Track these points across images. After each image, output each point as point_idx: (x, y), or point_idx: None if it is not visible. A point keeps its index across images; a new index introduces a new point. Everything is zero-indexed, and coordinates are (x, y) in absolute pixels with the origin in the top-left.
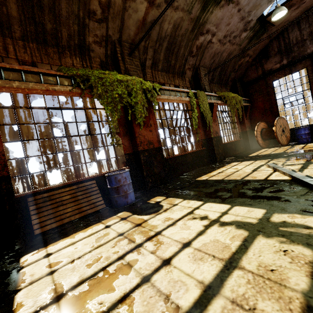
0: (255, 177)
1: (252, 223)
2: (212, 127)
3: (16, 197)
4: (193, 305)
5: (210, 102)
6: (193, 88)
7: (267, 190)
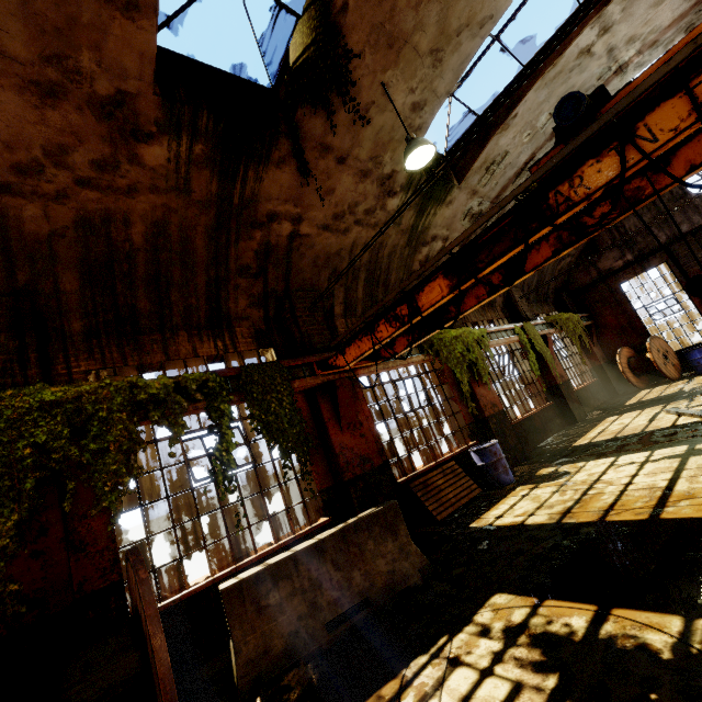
0: (658, 426)
1: (680, 454)
2: (553, 370)
3: (398, 485)
4: (668, 484)
5: (541, 334)
6: (509, 317)
7: (681, 433)
